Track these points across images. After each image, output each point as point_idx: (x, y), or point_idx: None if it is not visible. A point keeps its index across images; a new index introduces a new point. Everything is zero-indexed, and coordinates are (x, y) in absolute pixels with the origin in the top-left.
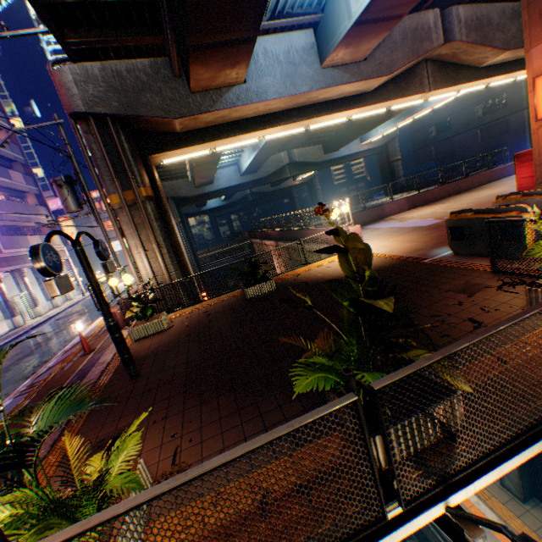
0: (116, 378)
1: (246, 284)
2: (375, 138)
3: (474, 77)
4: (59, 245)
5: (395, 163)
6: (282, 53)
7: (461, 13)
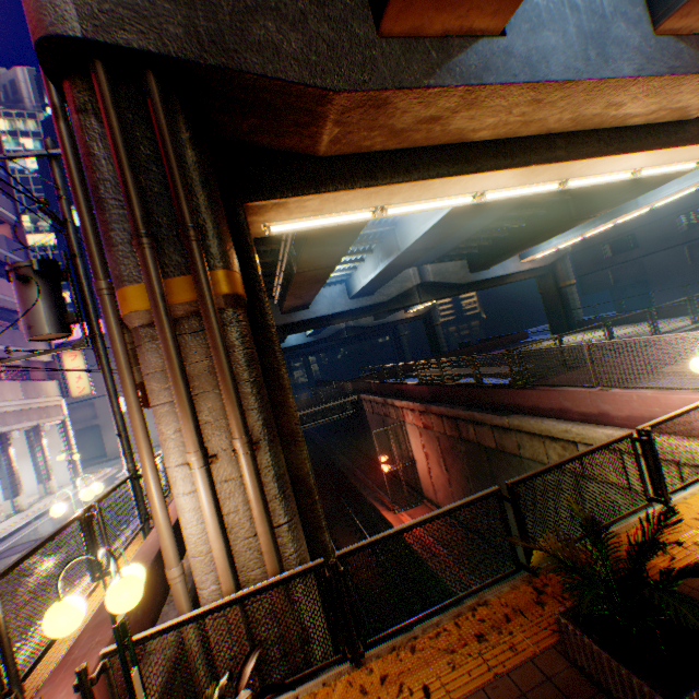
0: None
1: (595, 630)
2: (544, 253)
3: None
4: (53, 396)
5: (568, 289)
6: None
7: None
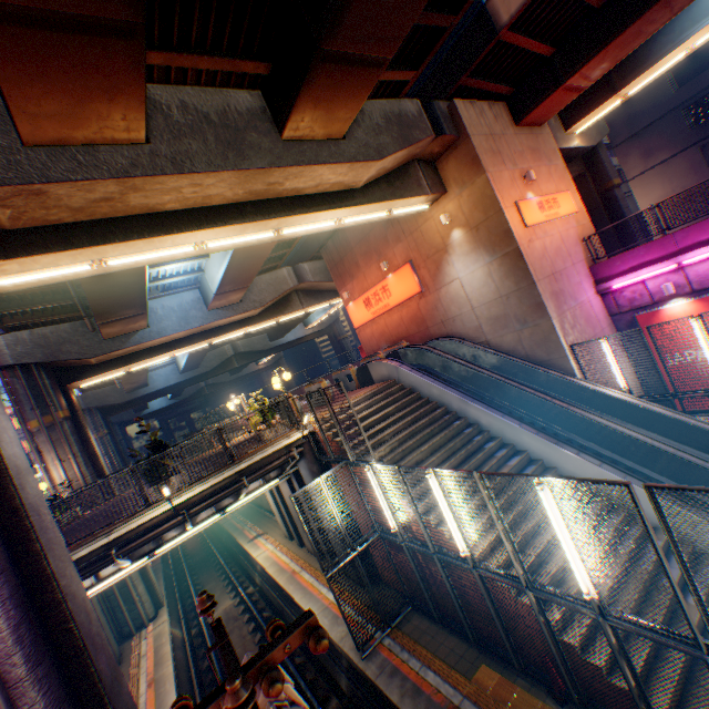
0: None
1: None
2: (317, 323)
3: (336, 295)
4: None
5: (344, 341)
6: (177, 305)
7: (307, 266)
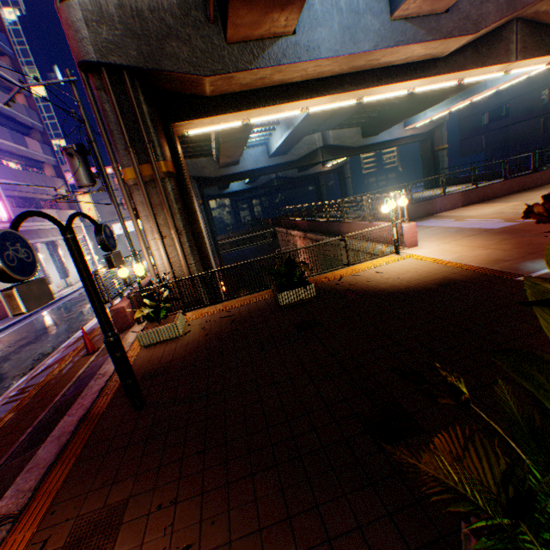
0: (116, 404)
1: (278, 287)
2: (422, 122)
3: None
4: (76, 220)
5: (440, 153)
6: None
7: None
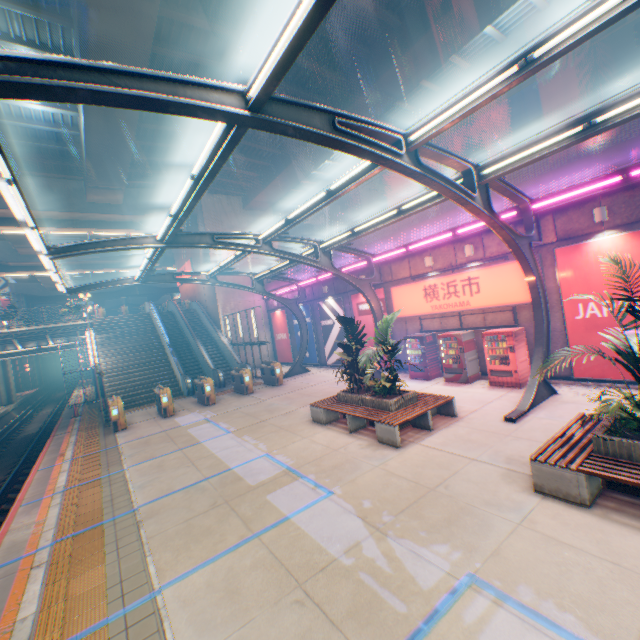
0: None
1: None
2: None
3: None
4: None
5: None
6: None
7: None
